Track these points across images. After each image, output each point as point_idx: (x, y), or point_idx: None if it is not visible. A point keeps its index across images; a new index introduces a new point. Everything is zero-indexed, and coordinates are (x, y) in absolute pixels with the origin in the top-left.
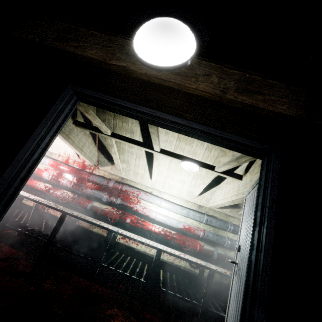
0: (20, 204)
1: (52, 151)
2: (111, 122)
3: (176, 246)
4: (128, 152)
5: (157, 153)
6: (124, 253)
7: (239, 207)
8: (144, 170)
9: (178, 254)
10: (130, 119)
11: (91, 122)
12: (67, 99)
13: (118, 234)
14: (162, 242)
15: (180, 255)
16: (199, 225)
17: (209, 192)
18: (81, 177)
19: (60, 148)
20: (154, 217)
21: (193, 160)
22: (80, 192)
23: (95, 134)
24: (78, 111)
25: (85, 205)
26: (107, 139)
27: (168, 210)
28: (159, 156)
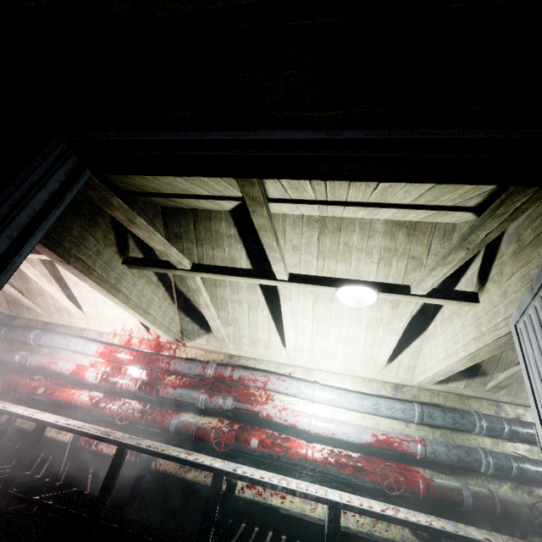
0: (47, 442)
1: (102, 330)
2: (194, 253)
3: (369, 488)
4: (232, 302)
5: (284, 285)
6: (256, 523)
7: (483, 372)
8: (269, 332)
9: (380, 511)
10: (225, 240)
11: (159, 259)
12: (55, 160)
13: (235, 477)
14: (336, 484)
15: (385, 513)
16: (407, 430)
17: (408, 352)
18: (155, 368)
19: (115, 320)
20: (307, 425)
21: (359, 282)
22: (155, 397)
23: (170, 281)
24: (131, 241)
25: (166, 423)
26: (187, 278)
27: (332, 405)
28: (292, 297)
